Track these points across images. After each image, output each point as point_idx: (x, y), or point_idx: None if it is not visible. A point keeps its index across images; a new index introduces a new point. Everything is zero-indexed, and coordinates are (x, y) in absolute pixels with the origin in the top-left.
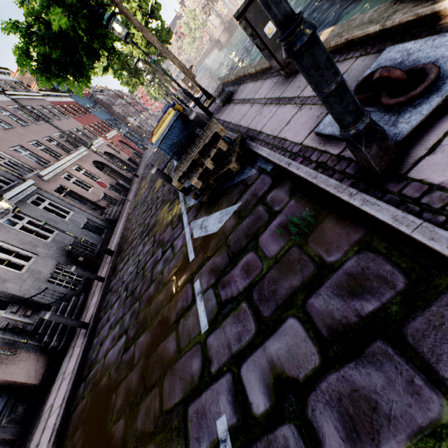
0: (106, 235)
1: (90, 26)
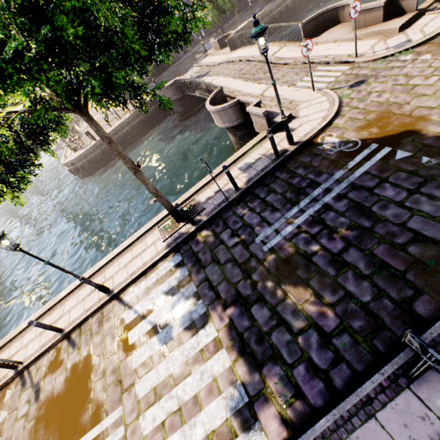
0: None
1: None
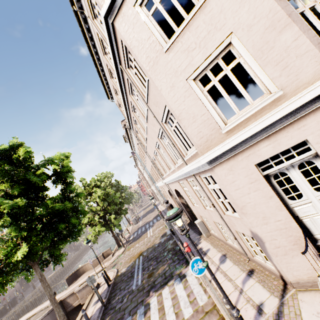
0: None
1: None
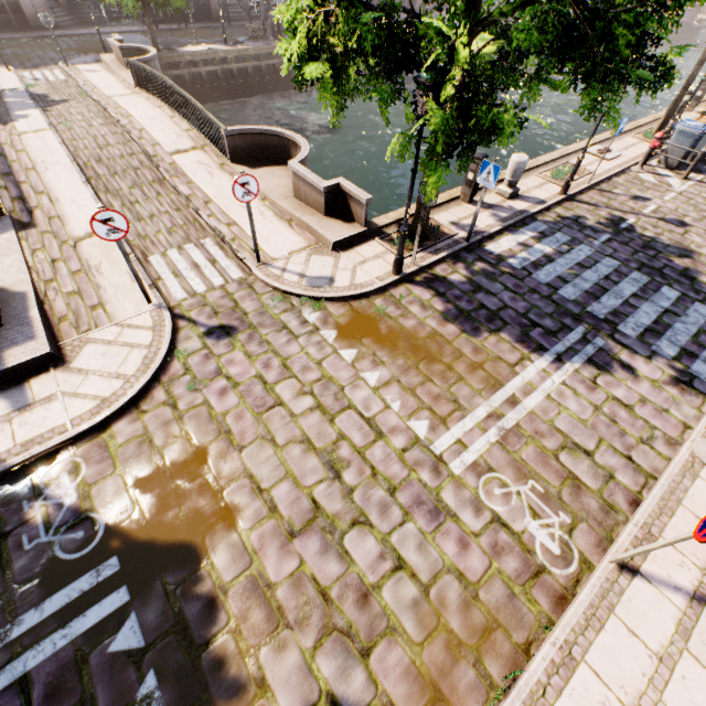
0: None
1: None
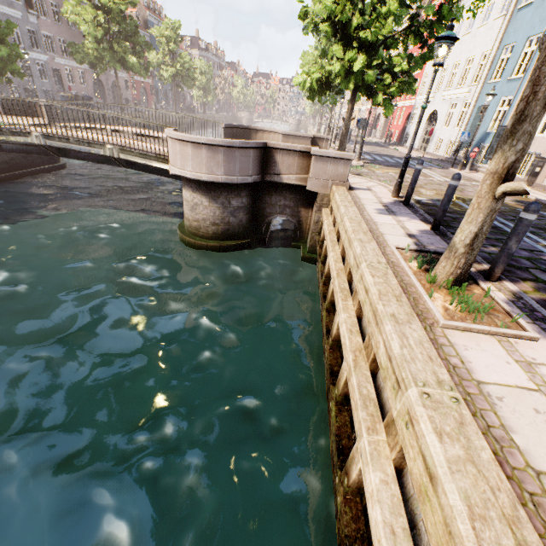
0: None
1: (91, 62)
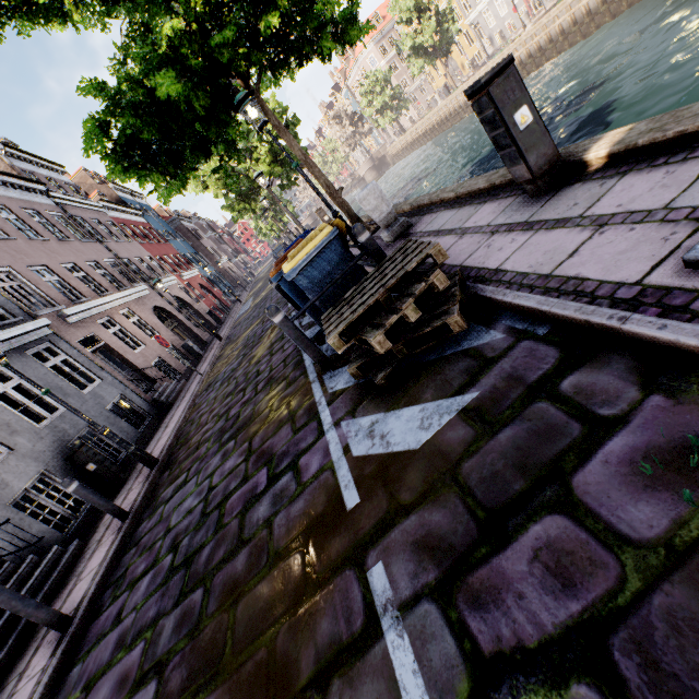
0: (146, 428)
1: (211, 107)
